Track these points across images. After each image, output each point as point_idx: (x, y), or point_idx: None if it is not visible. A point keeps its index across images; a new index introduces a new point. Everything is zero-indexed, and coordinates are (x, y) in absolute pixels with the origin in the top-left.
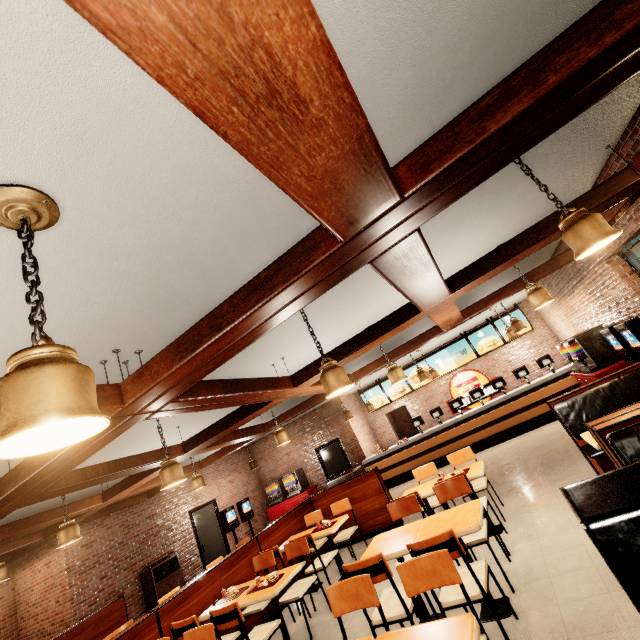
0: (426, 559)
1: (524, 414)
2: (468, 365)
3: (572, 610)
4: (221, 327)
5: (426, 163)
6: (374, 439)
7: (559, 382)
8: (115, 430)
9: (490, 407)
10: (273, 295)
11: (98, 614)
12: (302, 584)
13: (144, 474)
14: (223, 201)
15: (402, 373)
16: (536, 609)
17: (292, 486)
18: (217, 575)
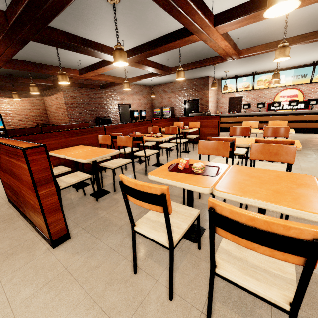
0: (275, 146)
1: (312, 124)
2: (298, 86)
3: None
4: None
5: None
6: (215, 108)
7: None
8: None
9: (295, 113)
10: None
11: (78, 124)
12: (169, 144)
13: (101, 65)
14: None
15: (288, 52)
16: None
17: (167, 113)
18: (131, 126)
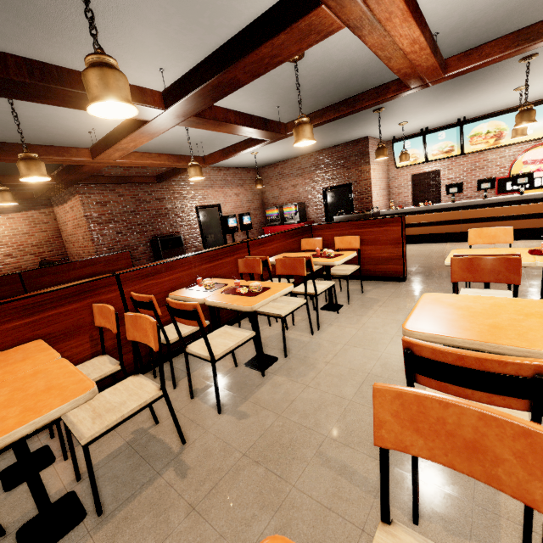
0: None
1: None
2: None
3: None
4: None
5: None
6: (386, 197)
7: None
8: None
9: None
10: None
11: (107, 257)
12: (287, 302)
13: (124, 132)
14: None
15: None
16: None
17: (291, 215)
18: (196, 263)
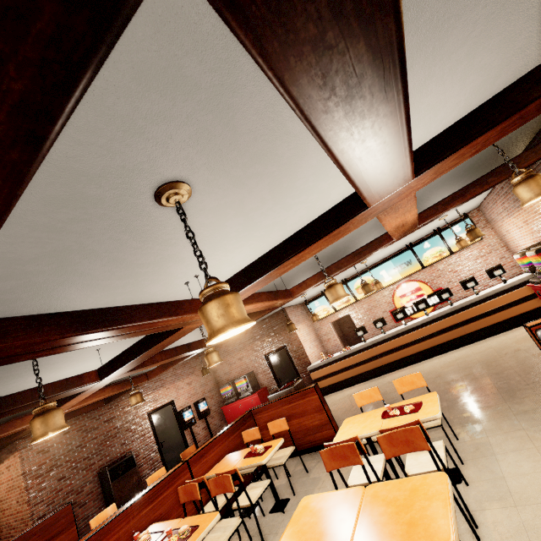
0: None
1: (470, 325)
2: (412, 276)
3: None
4: None
5: None
6: (320, 345)
7: (511, 293)
8: None
9: (435, 318)
10: None
11: (43, 523)
12: (224, 529)
13: (67, 398)
14: None
15: (342, 291)
16: None
17: (243, 388)
18: (135, 512)
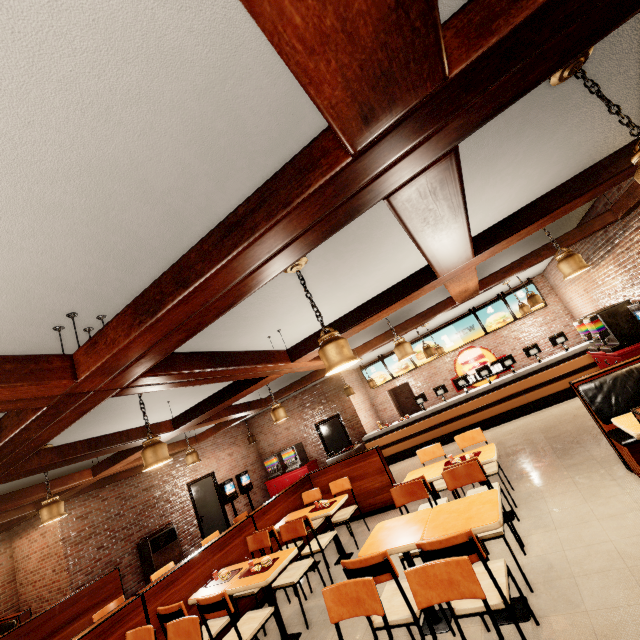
0: (441, 566)
1: (533, 393)
2: (475, 342)
3: (605, 620)
4: (188, 282)
5: (485, 21)
6: (375, 415)
7: (573, 361)
8: (76, 408)
9: (497, 386)
10: (254, 237)
11: (92, 586)
12: (298, 567)
13: (133, 450)
14: (181, 97)
15: (410, 348)
16: (560, 615)
17: (291, 460)
18: (209, 555)
